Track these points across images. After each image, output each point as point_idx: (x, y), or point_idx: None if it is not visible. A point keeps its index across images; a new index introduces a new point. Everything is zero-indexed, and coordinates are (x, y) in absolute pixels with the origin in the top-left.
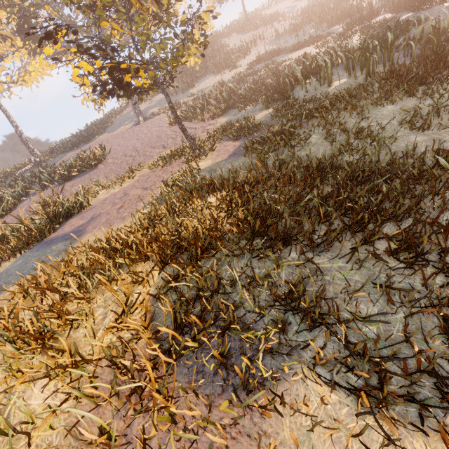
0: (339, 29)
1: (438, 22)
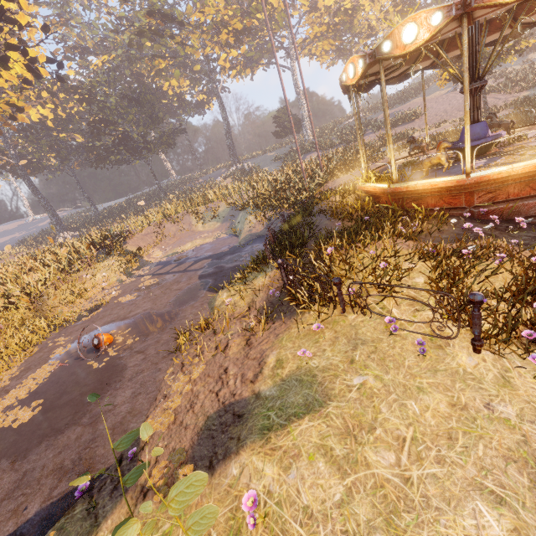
0: None
1: None
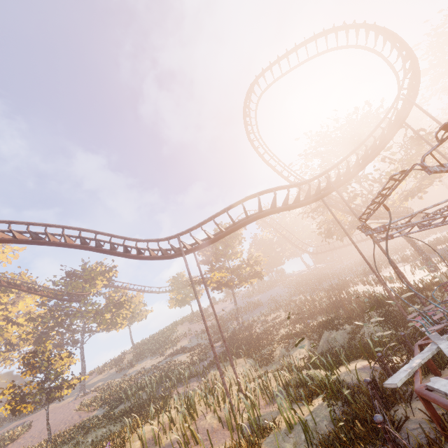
0: (203, 345)
1: (181, 373)
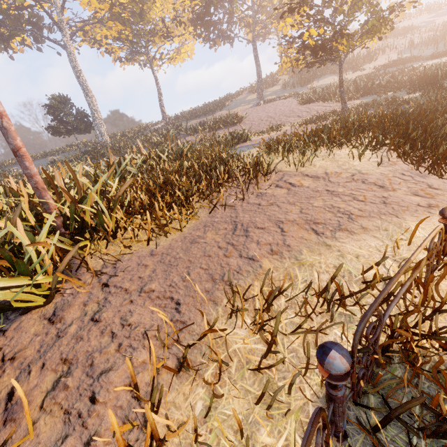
0: None
1: None
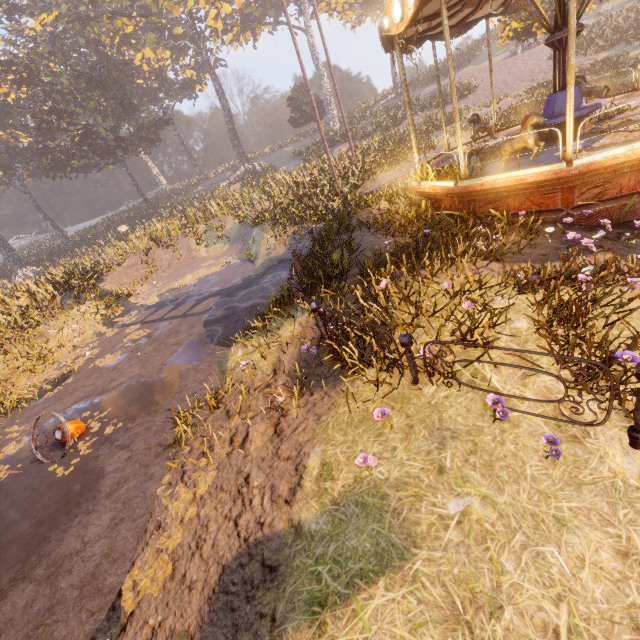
0: None
1: None
